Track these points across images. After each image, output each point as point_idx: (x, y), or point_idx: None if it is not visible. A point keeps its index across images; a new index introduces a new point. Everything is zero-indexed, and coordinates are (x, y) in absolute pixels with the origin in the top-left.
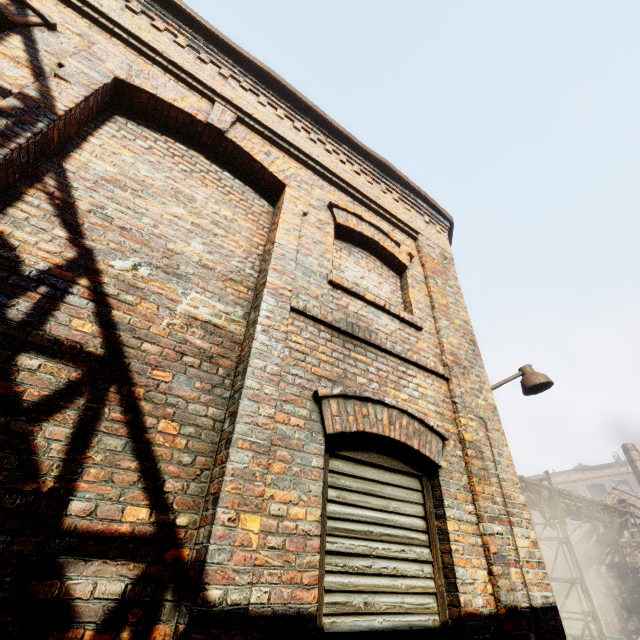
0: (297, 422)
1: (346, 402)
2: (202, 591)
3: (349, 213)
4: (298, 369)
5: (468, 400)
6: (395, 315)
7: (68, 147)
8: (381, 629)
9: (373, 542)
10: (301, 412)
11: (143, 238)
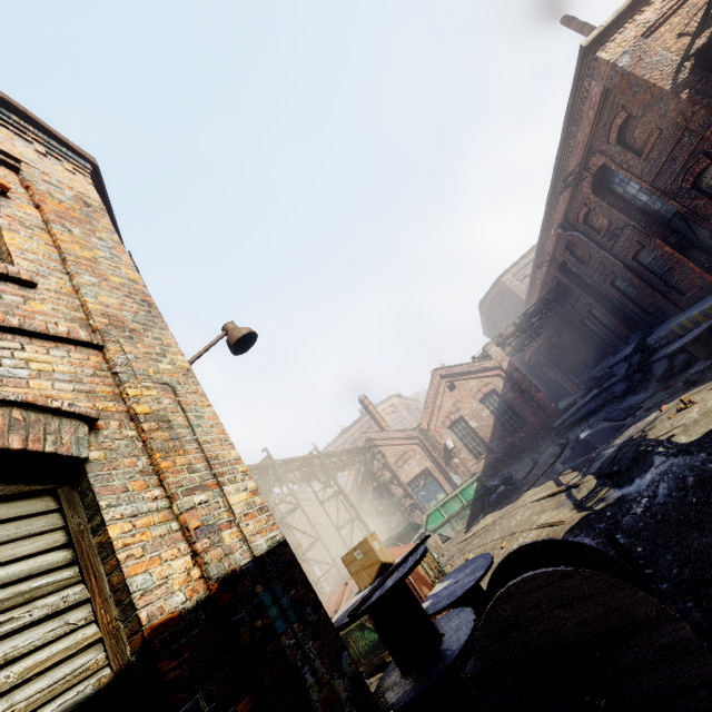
0: None
1: None
2: None
3: None
4: None
5: (141, 367)
6: None
7: None
8: None
9: None
10: None
11: None
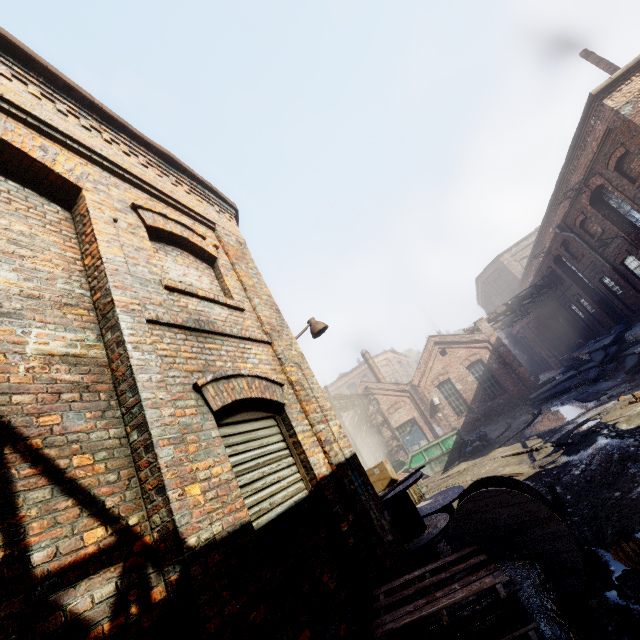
0: (191, 411)
1: (218, 384)
2: (184, 544)
3: (154, 213)
4: (174, 371)
5: (287, 354)
6: (224, 304)
7: None
8: (283, 512)
9: (262, 468)
10: (190, 403)
11: None
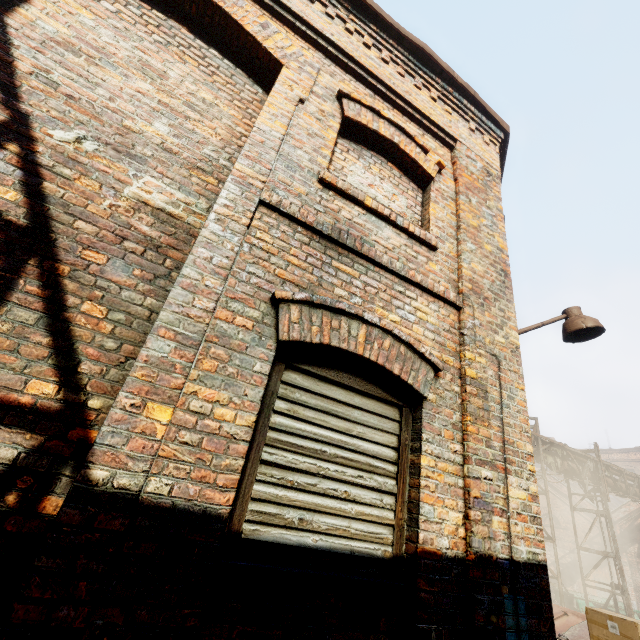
0: (244, 323)
1: (312, 311)
2: (84, 469)
3: (364, 107)
4: (257, 268)
5: (481, 334)
6: (402, 228)
7: (13, 0)
8: (314, 547)
9: (324, 462)
10: (251, 313)
11: (94, 110)
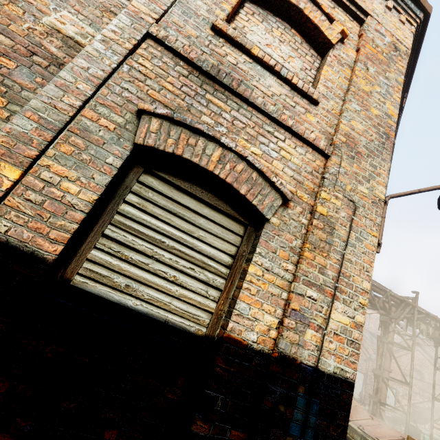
0: (107, 124)
1: (172, 127)
2: None
3: None
4: (131, 86)
5: (343, 181)
6: (285, 79)
7: None
8: (132, 308)
9: (161, 250)
10: (116, 118)
11: None
